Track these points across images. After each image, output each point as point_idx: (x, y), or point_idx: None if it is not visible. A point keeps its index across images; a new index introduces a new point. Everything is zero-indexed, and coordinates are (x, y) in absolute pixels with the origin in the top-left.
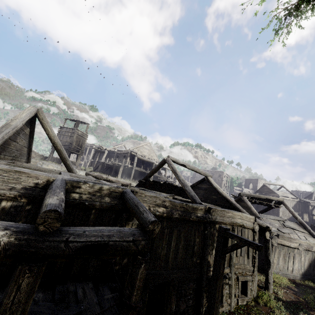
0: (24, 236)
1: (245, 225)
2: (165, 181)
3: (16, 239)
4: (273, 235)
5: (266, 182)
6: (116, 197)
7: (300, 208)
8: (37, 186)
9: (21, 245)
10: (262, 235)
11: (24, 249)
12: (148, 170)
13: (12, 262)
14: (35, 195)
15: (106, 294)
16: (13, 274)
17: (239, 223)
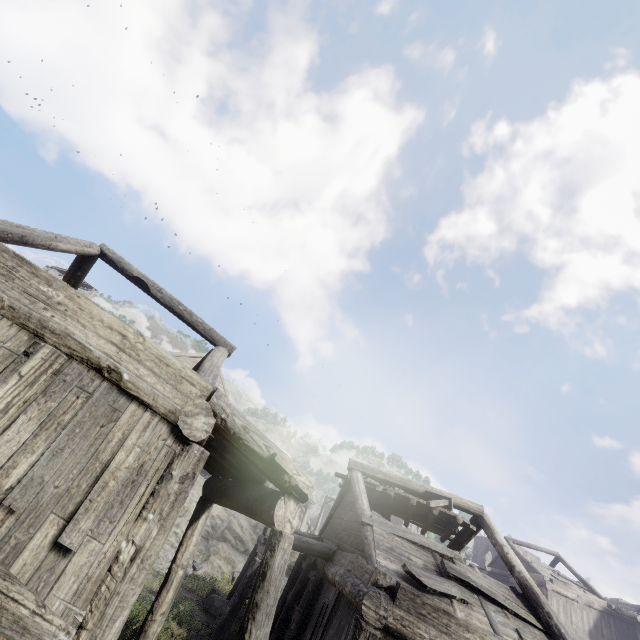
0: None
1: (131, 381)
2: None
3: None
4: (382, 588)
5: (528, 554)
6: None
7: (617, 639)
8: None
9: None
10: (267, 516)
11: None
12: None
13: None
14: None
15: None
16: None
17: (94, 350)
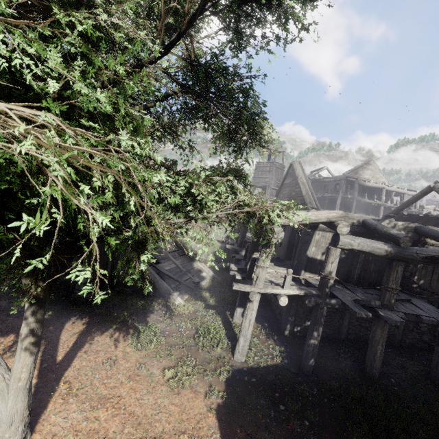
0: (396, 248)
1: None
2: (425, 214)
3: (393, 249)
4: None
5: None
6: (410, 231)
7: None
8: (354, 224)
9: (396, 252)
10: None
11: (398, 254)
12: (375, 199)
13: (348, 269)
14: (355, 230)
15: (416, 299)
16: (391, 266)
17: None
